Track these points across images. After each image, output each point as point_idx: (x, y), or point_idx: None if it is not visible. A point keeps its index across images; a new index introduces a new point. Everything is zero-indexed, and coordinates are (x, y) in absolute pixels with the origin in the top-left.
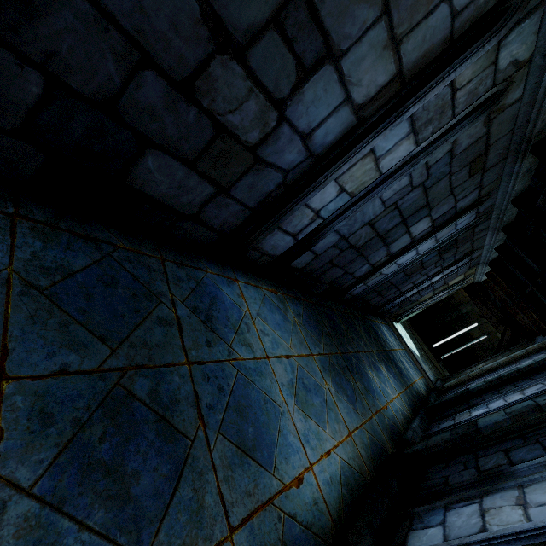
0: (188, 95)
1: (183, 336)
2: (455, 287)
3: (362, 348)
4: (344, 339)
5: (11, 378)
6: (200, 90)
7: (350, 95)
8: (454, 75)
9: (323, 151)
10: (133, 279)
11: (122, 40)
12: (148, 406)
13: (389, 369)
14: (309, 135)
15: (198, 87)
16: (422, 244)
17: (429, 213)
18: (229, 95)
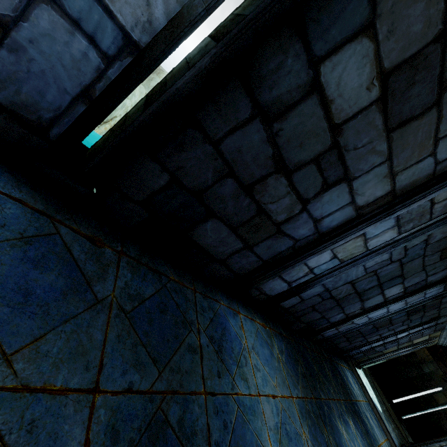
0: (248, 192)
1: (203, 364)
2: (419, 345)
3: (331, 395)
4: (316, 383)
5: (101, 391)
6: (256, 190)
7: (354, 200)
8: (433, 195)
9: (327, 230)
10: (176, 307)
11: (222, 163)
12: (176, 435)
13: (356, 424)
14: (319, 220)
15: (256, 188)
16: (393, 304)
17: (402, 281)
18: (274, 194)
